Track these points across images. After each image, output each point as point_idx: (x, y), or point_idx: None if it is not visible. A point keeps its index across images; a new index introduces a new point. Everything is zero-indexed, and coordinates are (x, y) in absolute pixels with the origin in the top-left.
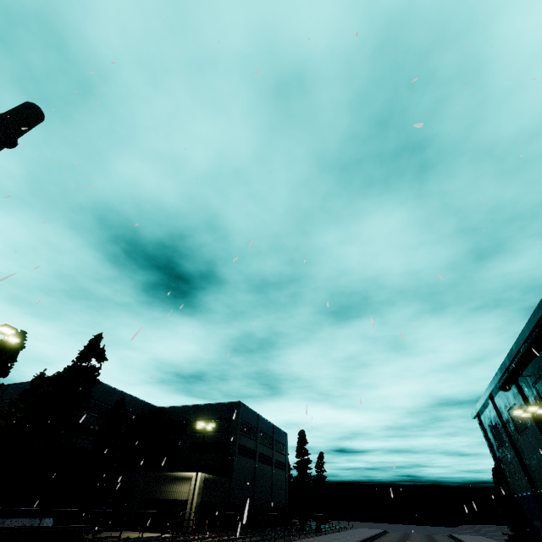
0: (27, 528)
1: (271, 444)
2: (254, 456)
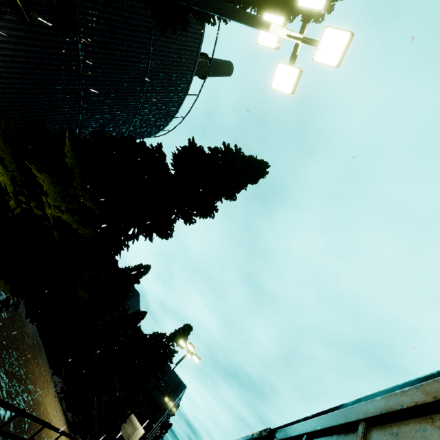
0: None
1: (168, 414)
2: (159, 421)
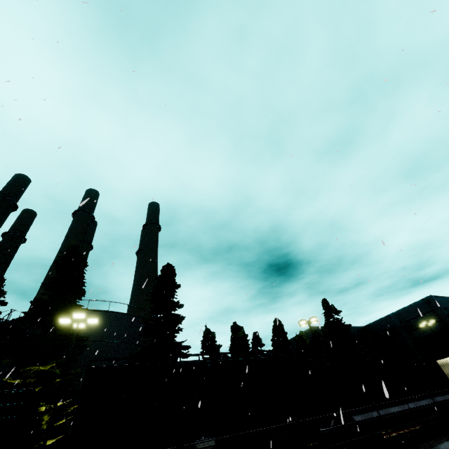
0: (445, 400)
1: None
2: None
